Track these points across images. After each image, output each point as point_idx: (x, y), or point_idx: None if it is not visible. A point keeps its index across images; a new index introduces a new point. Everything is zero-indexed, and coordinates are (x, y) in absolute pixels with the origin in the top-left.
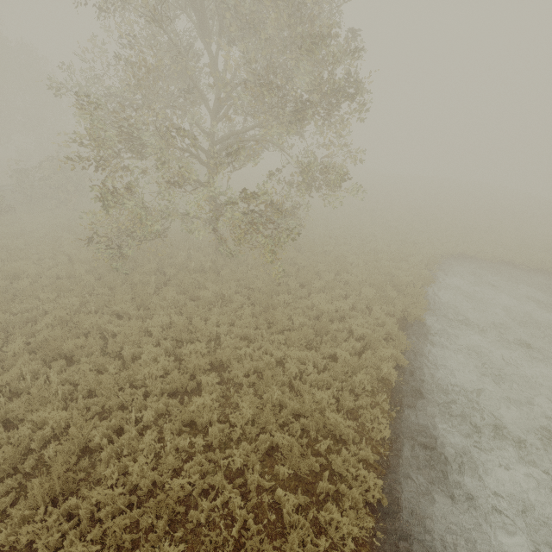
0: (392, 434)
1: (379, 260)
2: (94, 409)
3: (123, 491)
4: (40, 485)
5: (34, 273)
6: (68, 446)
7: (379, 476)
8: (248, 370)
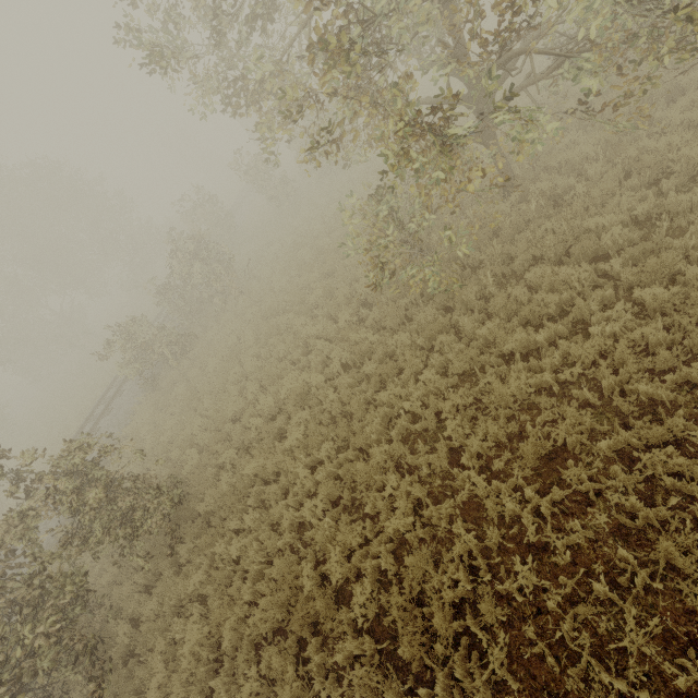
0: None
1: None
2: None
3: None
4: None
5: (321, 380)
6: None
7: None
8: None
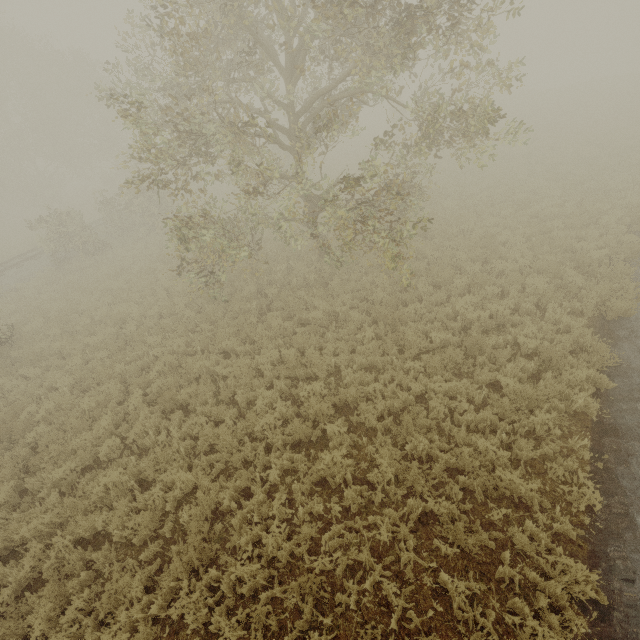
0: (600, 495)
1: (547, 230)
2: (218, 466)
3: (261, 563)
4: (179, 558)
5: (138, 315)
6: (199, 510)
7: (593, 570)
8: (381, 410)
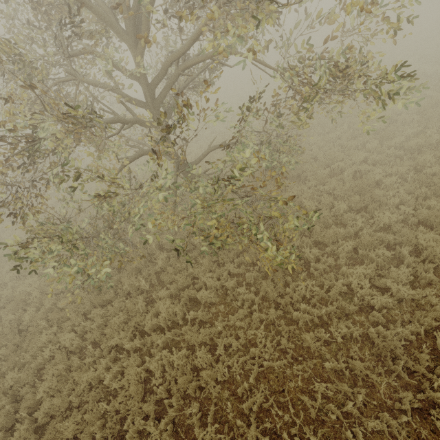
0: None
1: (419, 166)
2: None
3: None
4: None
5: (37, 296)
6: None
7: None
8: None
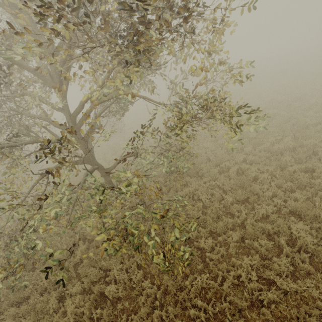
0: None
1: (283, 165)
2: None
3: None
4: None
5: None
6: None
7: None
8: None
